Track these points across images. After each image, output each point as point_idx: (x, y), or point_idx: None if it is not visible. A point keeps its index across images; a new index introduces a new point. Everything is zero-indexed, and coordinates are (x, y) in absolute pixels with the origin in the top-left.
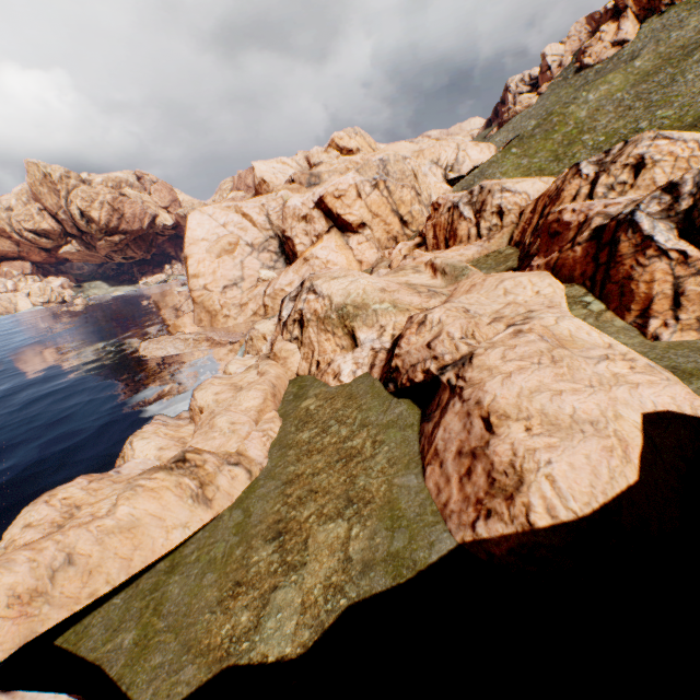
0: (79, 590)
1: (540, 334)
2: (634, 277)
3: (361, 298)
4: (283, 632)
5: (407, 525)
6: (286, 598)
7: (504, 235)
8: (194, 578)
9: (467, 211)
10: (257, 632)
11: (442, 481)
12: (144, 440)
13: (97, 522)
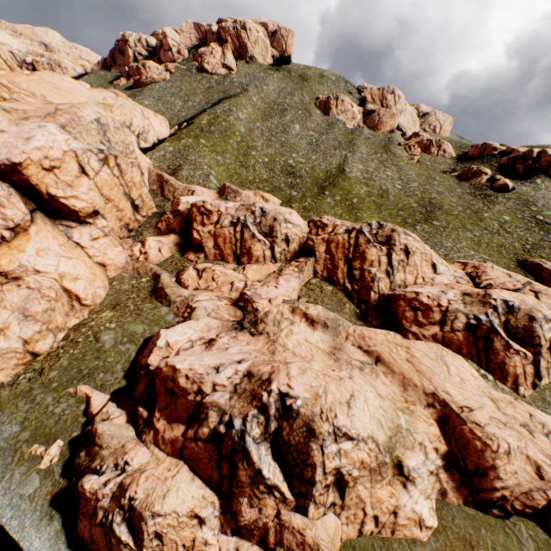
0: None
1: None
2: (506, 362)
3: (389, 419)
4: None
5: None
6: None
7: (310, 268)
8: None
9: (256, 231)
10: None
11: None
12: None
13: None
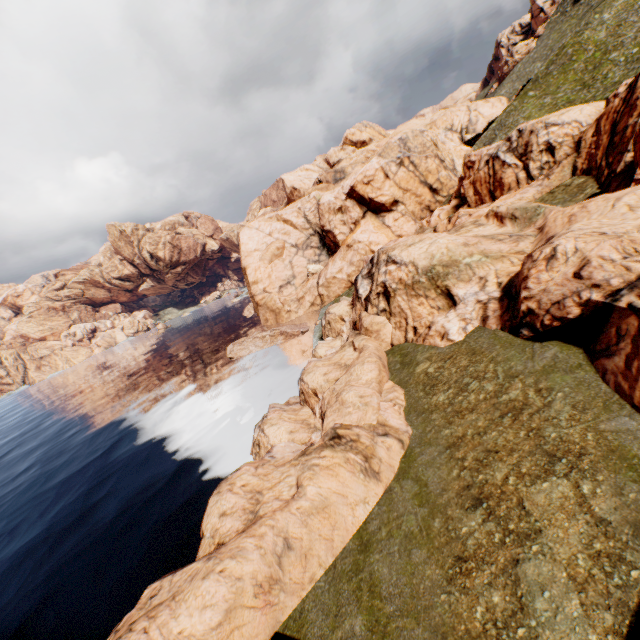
0: (301, 575)
1: None
2: None
3: (447, 256)
4: (568, 615)
5: None
6: (541, 573)
7: (565, 168)
8: (397, 555)
9: (509, 158)
10: (528, 616)
11: None
12: (274, 426)
13: (294, 504)
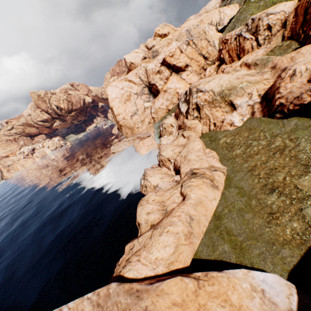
0: (199, 230)
1: None
2: None
3: (229, 85)
4: None
5: None
6: None
7: (278, 37)
8: (237, 218)
9: (247, 35)
10: None
11: None
12: (152, 177)
13: (187, 202)
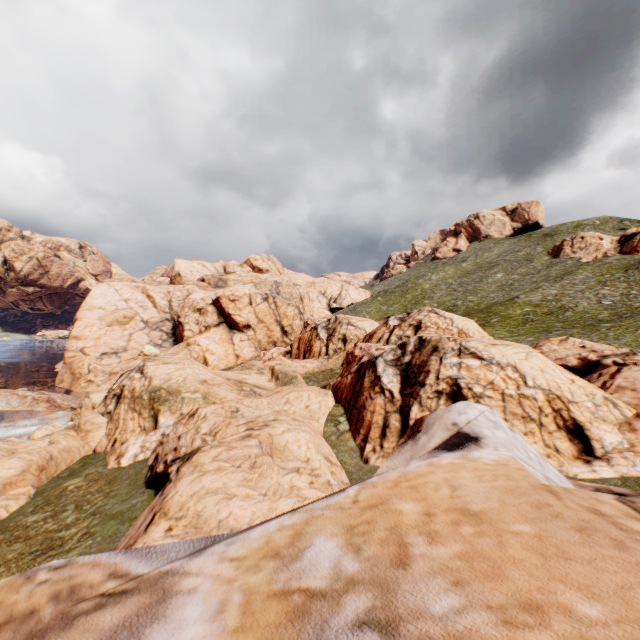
0: None
1: (262, 440)
2: (367, 406)
3: (178, 384)
4: None
5: None
6: None
7: (340, 357)
8: None
9: (323, 333)
10: None
11: None
12: None
13: None
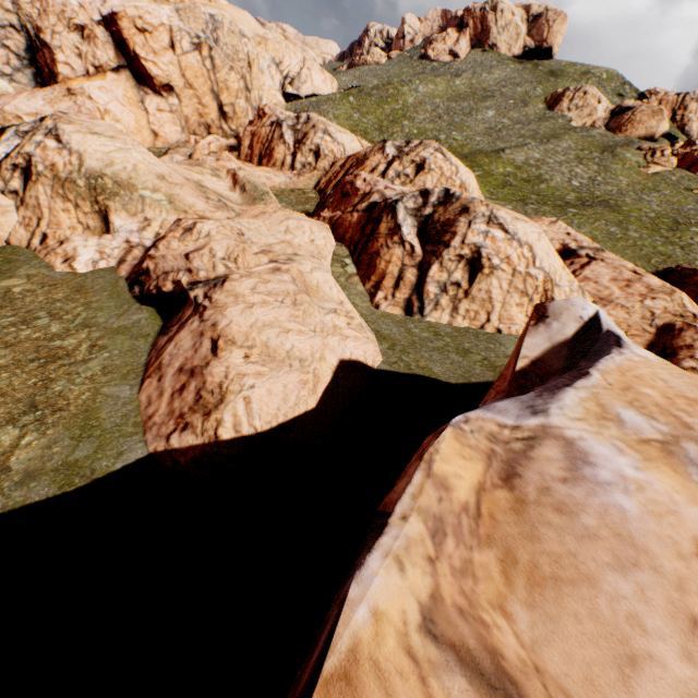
0: None
1: (295, 277)
2: (381, 254)
3: (128, 174)
4: None
5: (100, 435)
6: None
7: (314, 178)
8: None
9: (289, 136)
10: None
11: (156, 395)
12: None
13: None
